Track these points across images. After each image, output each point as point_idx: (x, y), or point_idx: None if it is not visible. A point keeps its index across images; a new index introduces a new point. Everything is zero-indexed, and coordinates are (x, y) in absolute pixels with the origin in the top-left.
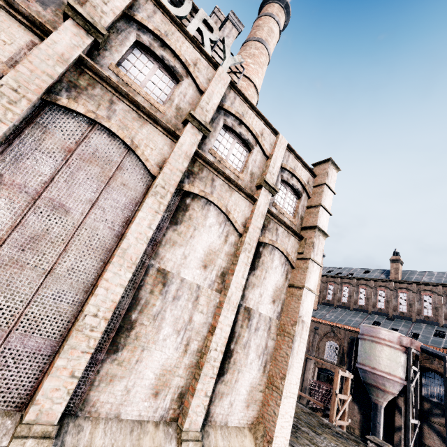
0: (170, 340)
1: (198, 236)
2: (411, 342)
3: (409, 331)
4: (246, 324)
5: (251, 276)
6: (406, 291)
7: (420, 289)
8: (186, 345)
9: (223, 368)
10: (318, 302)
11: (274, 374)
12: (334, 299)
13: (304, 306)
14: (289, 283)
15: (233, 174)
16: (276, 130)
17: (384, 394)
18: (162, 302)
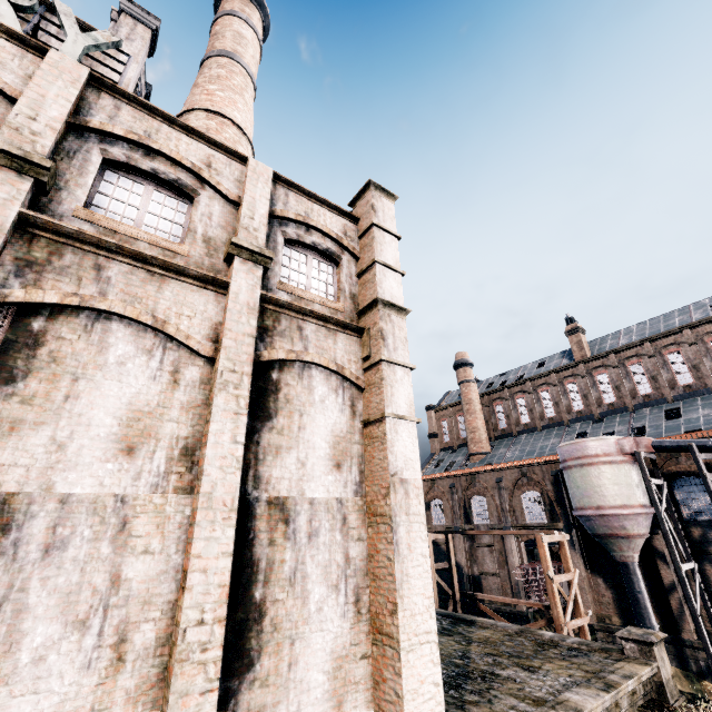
0: (58, 654)
1: (91, 391)
2: (637, 443)
3: (630, 427)
4: (281, 534)
5: (266, 433)
6: (605, 370)
7: (622, 359)
8: (116, 645)
9: (248, 651)
10: (490, 439)
11: (378, 609)
12: (510, 425)
13: (398, 451)
14: (362, 421)
15: (158, 248)
16: (240, 155)
17: (629, 542)
18: (8, 573)
